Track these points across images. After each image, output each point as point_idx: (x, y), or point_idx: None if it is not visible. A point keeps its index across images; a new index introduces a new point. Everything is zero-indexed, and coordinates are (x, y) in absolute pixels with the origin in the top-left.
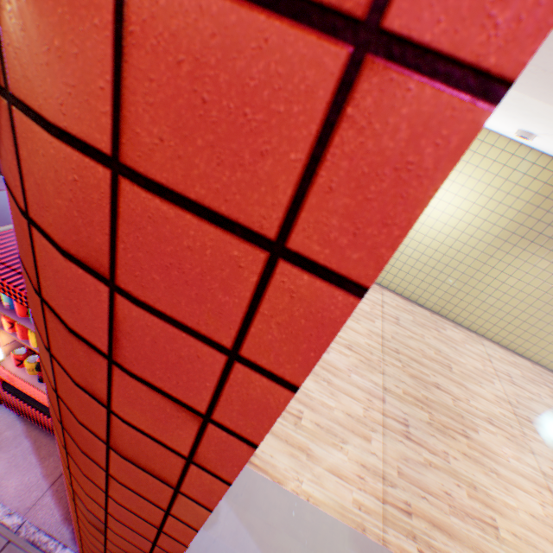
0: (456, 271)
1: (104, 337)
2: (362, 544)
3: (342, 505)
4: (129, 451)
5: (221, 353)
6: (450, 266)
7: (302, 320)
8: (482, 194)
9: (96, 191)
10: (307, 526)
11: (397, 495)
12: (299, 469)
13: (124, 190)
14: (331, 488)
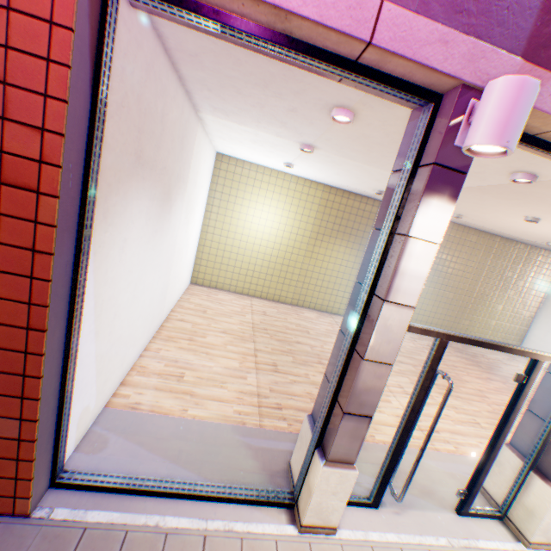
0: (296, 269)
1: (2, 109)
2: (243, 431)
3: (225, 416)
4: (13, 179)
5: (44, 98)
6: (291, 266)
7: (60, 78)
8: (291, 211)
9: (2, 56)
10: (195, 432)
11: (271, 402)
12: (185, 404)
13: (11, 54)
14: (215, 409)
